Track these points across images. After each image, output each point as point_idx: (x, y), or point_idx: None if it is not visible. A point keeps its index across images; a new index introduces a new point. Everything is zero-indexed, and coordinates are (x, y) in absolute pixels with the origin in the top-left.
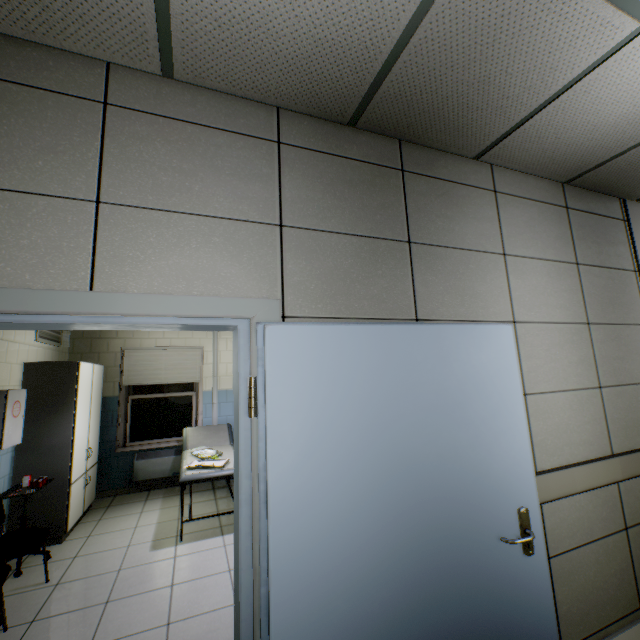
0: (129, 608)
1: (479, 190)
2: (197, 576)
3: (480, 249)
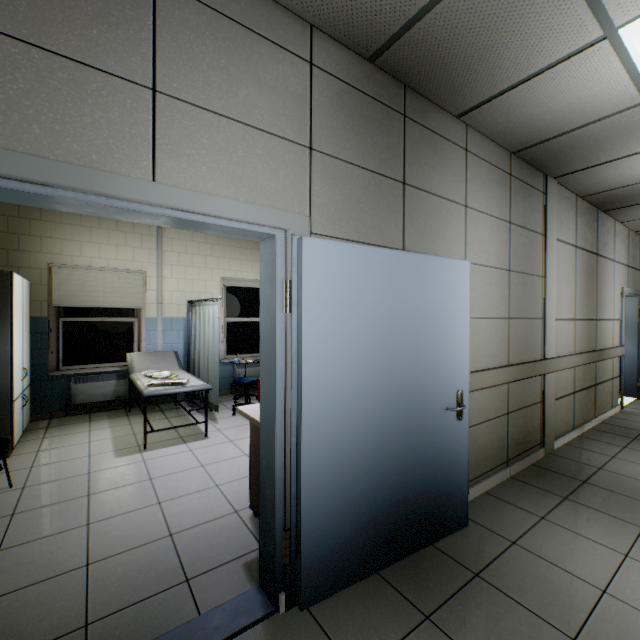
0: (115, 497)
1: (456, 147)
2: (173, 471)
3: (451, 199)
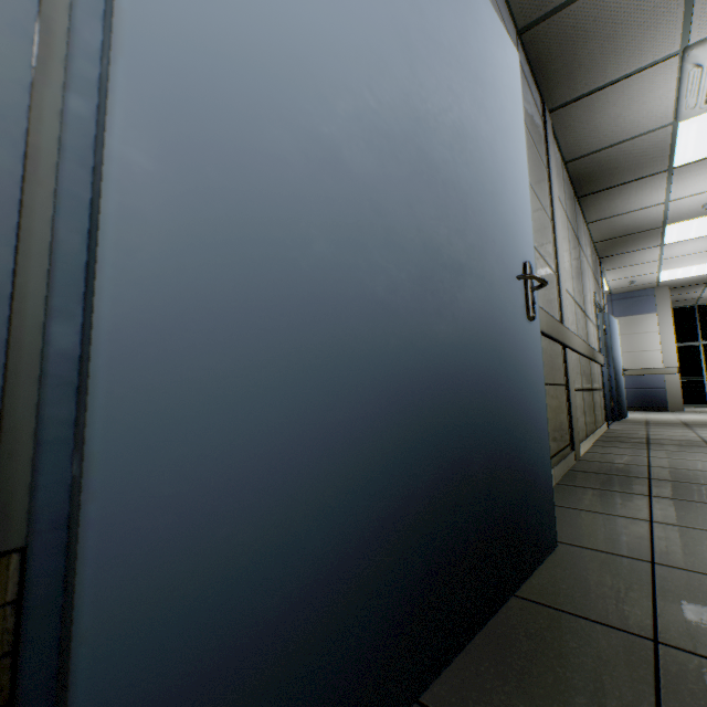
0: None
1: None
2: None
3: None
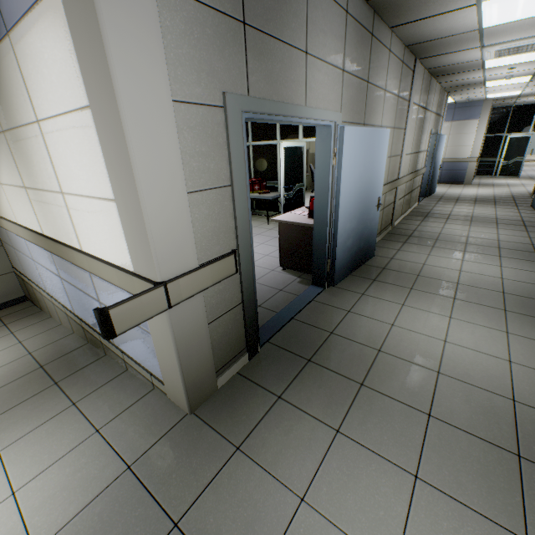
0: None
1: (386, 50)
2: None
3: (381, 87)
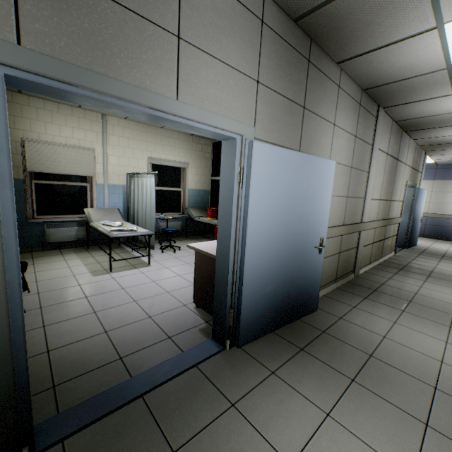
0: (104, 298)
1: (334, 84)
2: (136, 284)
3: (327, 119)
